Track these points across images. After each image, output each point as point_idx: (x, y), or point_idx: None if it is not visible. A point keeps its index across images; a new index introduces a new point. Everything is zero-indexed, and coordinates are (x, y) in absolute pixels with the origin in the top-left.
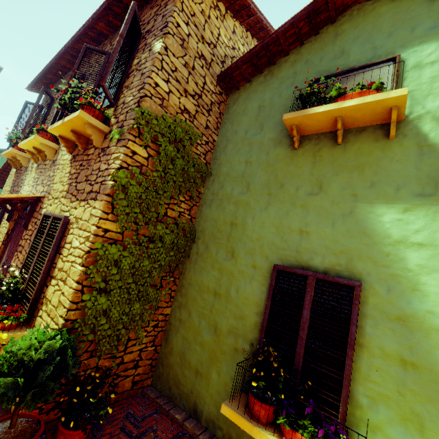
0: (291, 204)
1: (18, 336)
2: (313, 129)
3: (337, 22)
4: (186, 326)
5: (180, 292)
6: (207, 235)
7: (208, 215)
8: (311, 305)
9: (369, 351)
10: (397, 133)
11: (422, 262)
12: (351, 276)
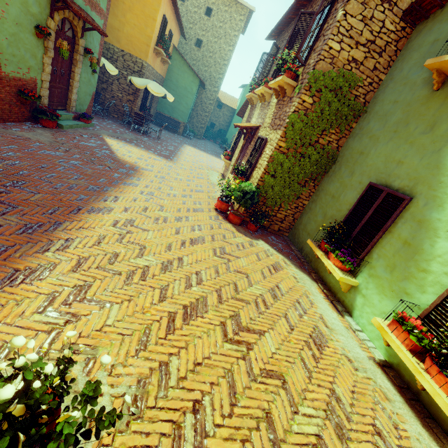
0: (404, 141)
1: None
2: None
3: None
4: (312, 212)
5: (316, 194)
6: (343, 160)
7: (350, 145)
8: (375, 207)
9: (392, 235)
10: None
11: None
12: (410, 194)
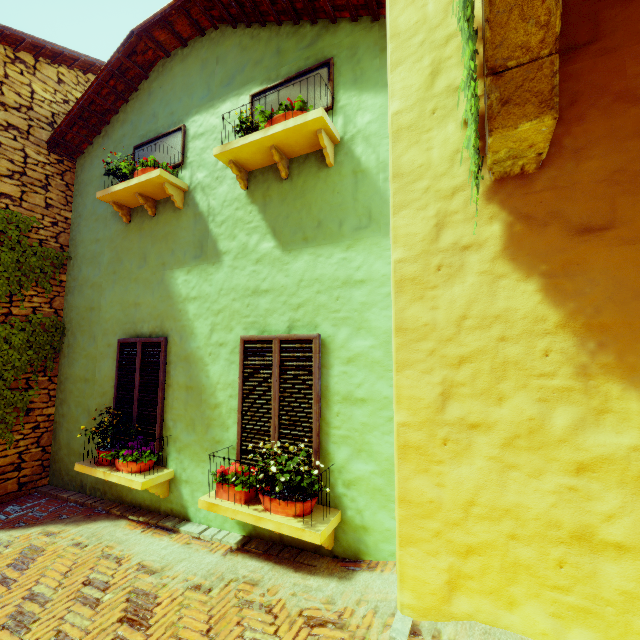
0: (129, 280)
1: None
2: (134, 203)
3: (149, 78)
4: (68, 419)
5: (60, 389)
6: (74, 325)
7: (73, 303)
8: (140, 366)
9: (173, 388)
10: (185, 203)
11: (196, 311)
12: (163, 334)
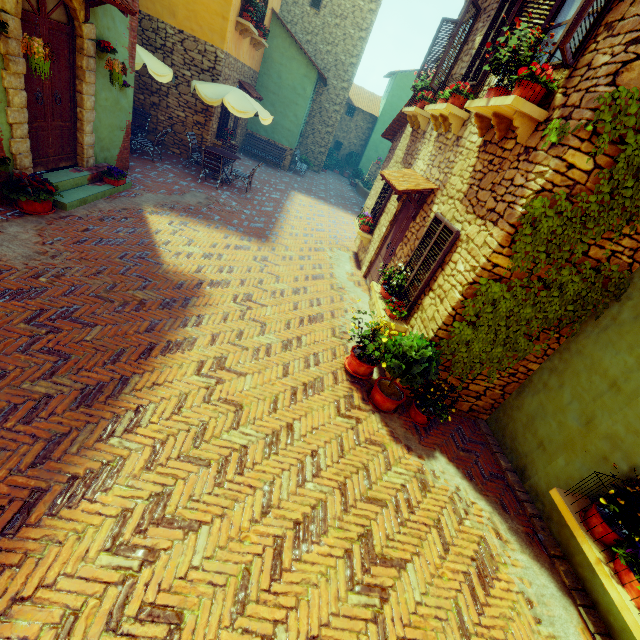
0: None
1: (398, 327)
2: None
3: None
4: (549, 394)
5: (560, 355)
6: None
7: None
8: None
9: None
10: None
11: None
12: None
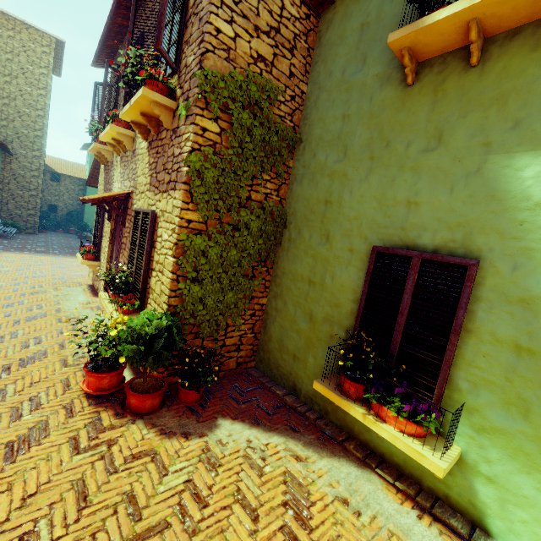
0: (398, 168)
1: None
2: (435, 49)
3: None
4: (282, 315)
5: (275, 282)
6: (299, 218)
7: (300, 193)
8: (412, 289)
9: (477, 337)
10: None
11: None
12: (467, 254)
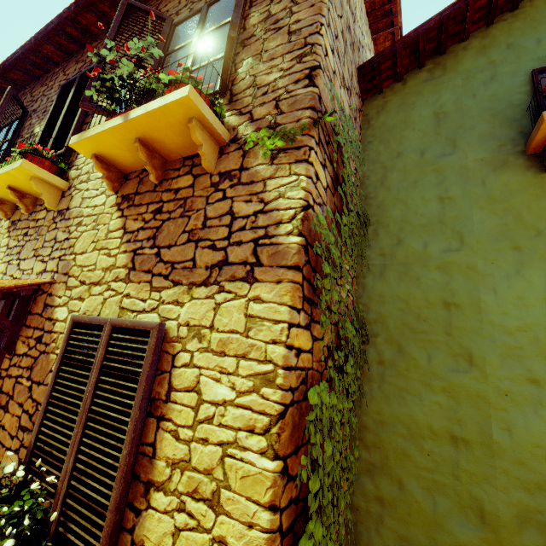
0: None
1: None
2: None
3: None
4: (399, 511)
5: (362, 441)
6: (394, 328)
7: (384, 291)
8: None
9: None
10: None
11: None
12: None
